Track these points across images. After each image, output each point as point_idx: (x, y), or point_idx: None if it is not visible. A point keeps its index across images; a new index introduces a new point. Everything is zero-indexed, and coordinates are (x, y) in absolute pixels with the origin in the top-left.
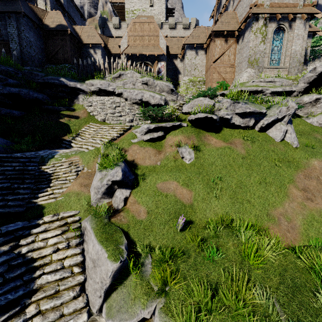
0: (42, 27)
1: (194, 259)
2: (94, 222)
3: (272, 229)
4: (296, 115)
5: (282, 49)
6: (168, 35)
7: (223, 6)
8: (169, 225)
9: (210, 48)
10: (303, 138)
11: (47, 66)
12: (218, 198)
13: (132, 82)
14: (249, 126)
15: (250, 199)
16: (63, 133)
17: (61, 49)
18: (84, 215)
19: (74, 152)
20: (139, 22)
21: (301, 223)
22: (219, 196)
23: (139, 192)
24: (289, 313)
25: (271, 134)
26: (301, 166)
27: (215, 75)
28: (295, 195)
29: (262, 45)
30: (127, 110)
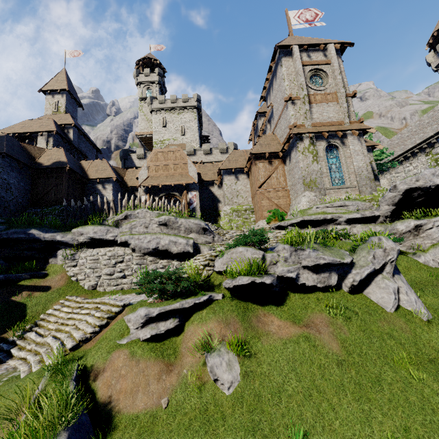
0: (32, 166)
1: None
2: None
3: None
4: None
5: (342, 166)
6: (204, 160)
7: (260, 130)
8: None
9: (252, 171)
10: (428, 295)
11: (28, 211)
12: None
13: (144, 224)
14: (332, 285)
15: None
16: (7, 324)
17: (54, 188)
18: None
19: None
20: (161, 152)
21: None
22: None
23: None
24: None
25: (374, 297)
26: None
27: (264, 201)
28: None
29: (316, 164)
30: (134, 267)
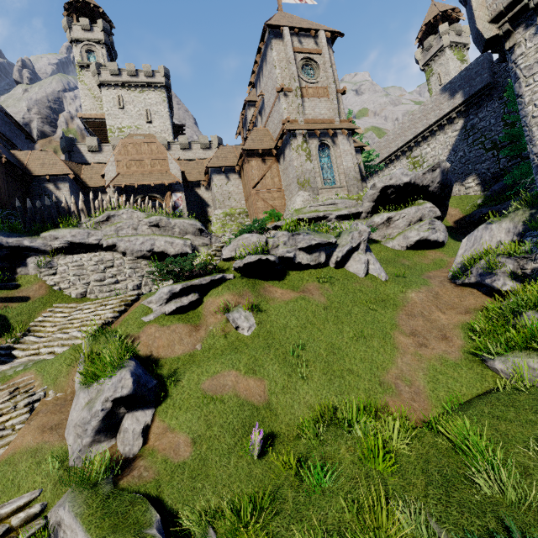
0: None
1: (294, 501)
2: (80, 501)
3: (393, 403)
4: (373, 241)
5: (333, 166)
6: (182, 157)
7: (250, 122)
8: (238, 453)
9: (245, 170)
10: (390, 267)
11: None
12: (307, 379)
13: (132, 225)
14: (322, 263)
15: (352, 368)
16: None
17: None
18: (55, 494)
19: (20, 366)
20: (132, 143)
21: (424, 383)
22: (307, 375)
23: (170, 409)
24: (451, 527)
25: (352, 269)
26: (399, 304)
27: (259, 203)
28: (404, 344)
29: (309, 163)
30: (127, 271)
